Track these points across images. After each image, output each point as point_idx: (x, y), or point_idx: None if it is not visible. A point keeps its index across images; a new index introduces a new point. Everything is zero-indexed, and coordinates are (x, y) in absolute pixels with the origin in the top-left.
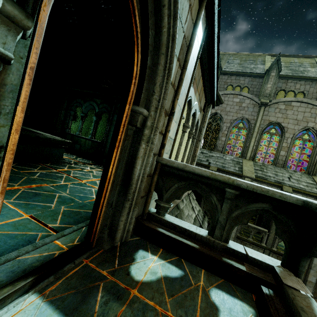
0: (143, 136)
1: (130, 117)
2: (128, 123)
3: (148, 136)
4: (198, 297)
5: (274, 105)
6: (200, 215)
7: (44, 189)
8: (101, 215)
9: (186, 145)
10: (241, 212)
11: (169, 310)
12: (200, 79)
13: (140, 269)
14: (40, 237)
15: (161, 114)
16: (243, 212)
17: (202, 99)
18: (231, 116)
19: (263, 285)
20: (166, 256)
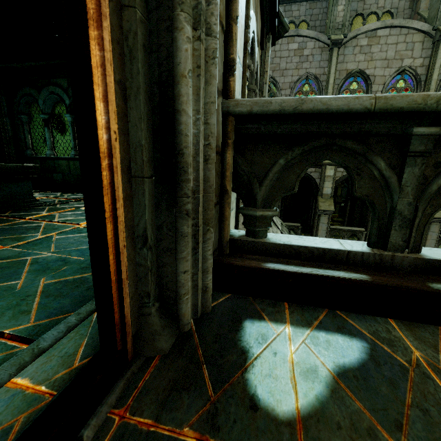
0: None
1: None
2: None
3: (194, 5)
4: None
5: (352, 41)
6: (285, 231)
7: None
8: (122, 275)
9: None
10: None
11: None
12: None
13: (274, 376)
14: None
15: None
16: None
17: (258, 16)
18: (290, 77)
19: None
20: (304, 316)
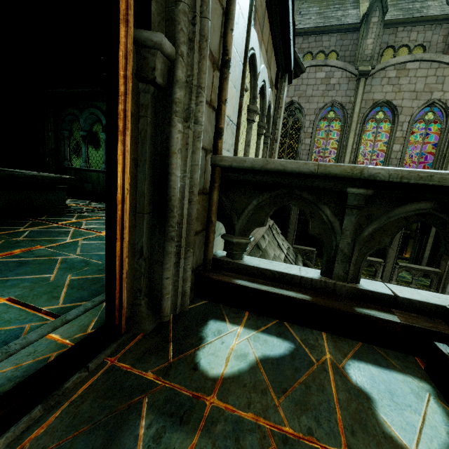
0: (175, 105)
1: (137, 61)
2: (135, 76)
3: (186, 108)
4: (329, 383)
5: (380, 73)
6: (291, 255)
7: (36, 254)
8: (123, 274)
9: (256, 149)
10: (379, 226)
11: (285, 421)
12: (265, 15)
13: (216, 355)
14: (27, 333)
15: (204, 54)
16: (382, 226)
17: (272, 64)
18: (315, 103)
19: (434, 339)
20: (256, 322)
